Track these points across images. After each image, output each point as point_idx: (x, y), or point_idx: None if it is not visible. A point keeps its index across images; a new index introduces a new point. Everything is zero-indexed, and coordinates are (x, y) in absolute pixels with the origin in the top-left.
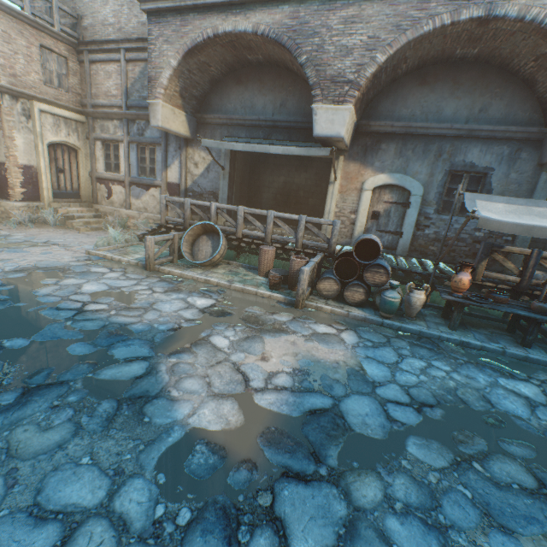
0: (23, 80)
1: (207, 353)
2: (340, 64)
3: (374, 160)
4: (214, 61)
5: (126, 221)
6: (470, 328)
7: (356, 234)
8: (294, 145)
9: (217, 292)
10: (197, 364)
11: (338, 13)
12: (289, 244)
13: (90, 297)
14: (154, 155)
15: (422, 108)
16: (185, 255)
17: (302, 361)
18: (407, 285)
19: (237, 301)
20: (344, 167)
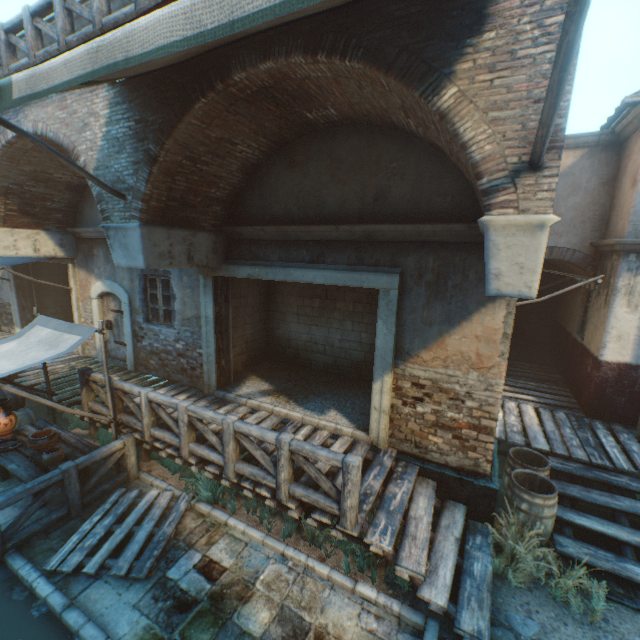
0: None
1: None
2: None
3: (94, 266)
4: None
5: None
6: None
7: (98, 346)
8: None
9: None
10: None
11: None
12: None
13: None
14: None
15: None
16: None
17: None
18: None
19: None
20: (78, 275)
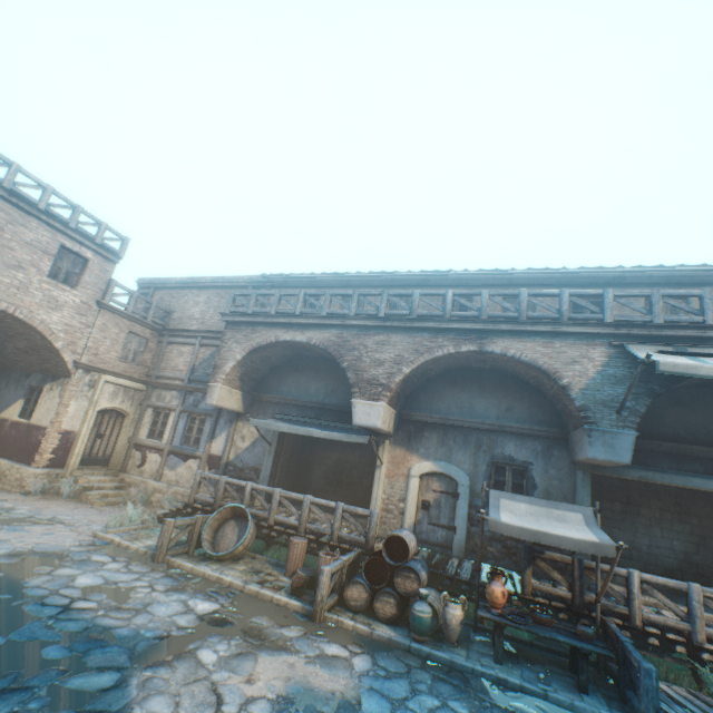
0: (102, 357)
1: (188, 668)
2: (375, 371)
3: (419, 446)
4: (276, 355)
5: (151, 495)
6: (523, 662)
7: (406, 526)
8: (342, 427)
9: (227, 594)
10: (173, 680)
11: (372, 337)
12: (325, 536)
13: (81, 591)
14: (203, 425)
15: (457, 403)
16: (204, 543)
17: (291, 687)
18: (441, 596)
19: (245, 607)
20: (390, 451)
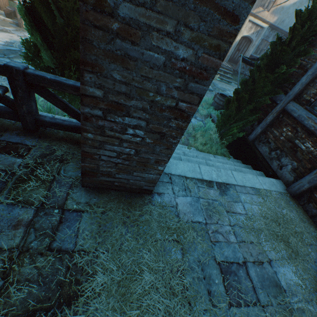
0: None
1: None
2: None
3: None
4: None
5: None
6: None
7: None
8: None
9: None
10: None
11: None
12: None
13: None
14: None
15: None
16: None
17: (12, 41)
18: None
19: None
20: None
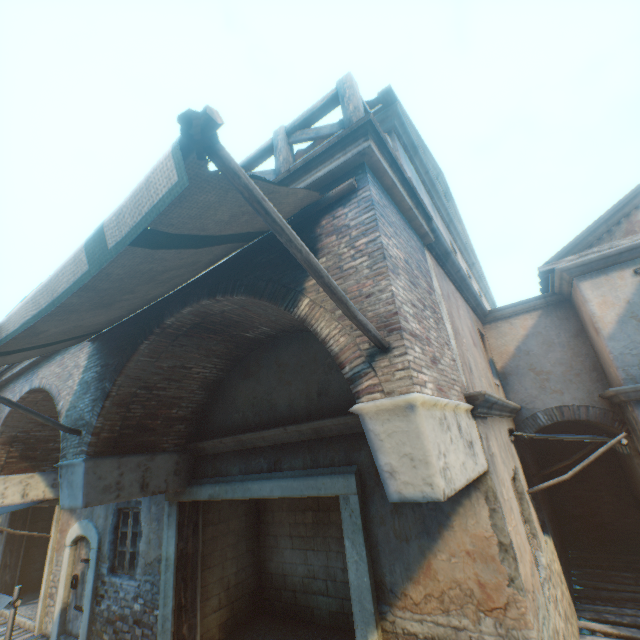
0: None
1: None
2: None
3: None
4: None
5: None
6: None
7: (56, 616)
8: None
9: None
10: None
11: None
12: None
13: None
14: None
15: None
16: None
17: None
18: None
19: None
20: (62, 517)
